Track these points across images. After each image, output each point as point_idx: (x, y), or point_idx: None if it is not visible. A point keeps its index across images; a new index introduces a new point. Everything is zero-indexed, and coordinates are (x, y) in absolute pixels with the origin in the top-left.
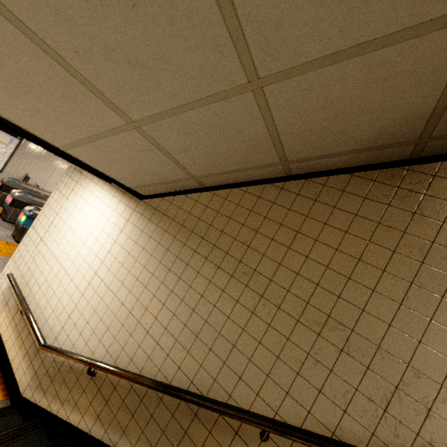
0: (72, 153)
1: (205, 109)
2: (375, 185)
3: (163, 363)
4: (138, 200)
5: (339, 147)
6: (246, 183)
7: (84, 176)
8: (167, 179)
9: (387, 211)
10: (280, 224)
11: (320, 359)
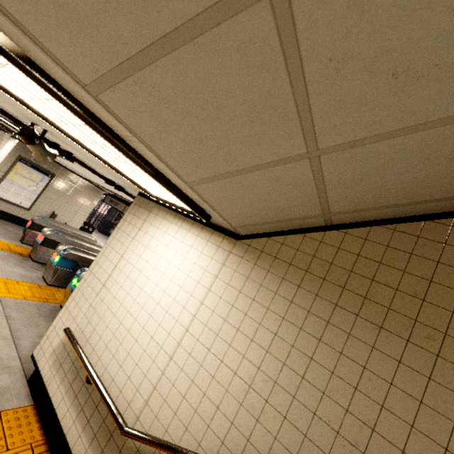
0: (198, 189)
1: (436, 131)
2: None
3: None
4: (234, 240)
5: None
6: (392, 220)
7: (153, 214)
8: (290, 216)
9: None
10: None
11: None
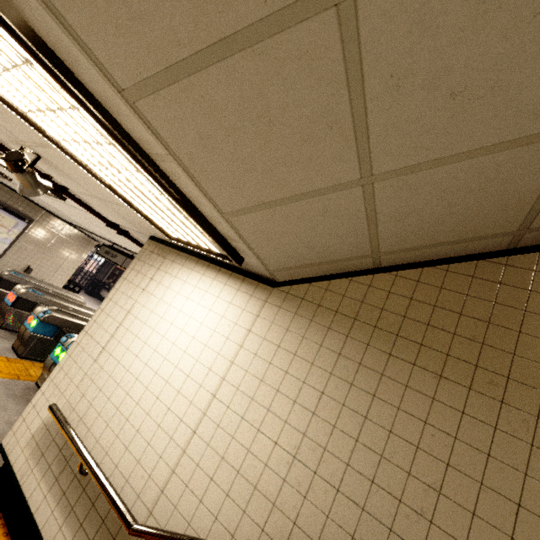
0: (235, 221)
1: (490, 157)
2: None
3: None
4: (269, 287)
5: None
6: (445, 260)
7: (169, 260)
8: (335, 257)
9: None
10: (523, 311)
11: None
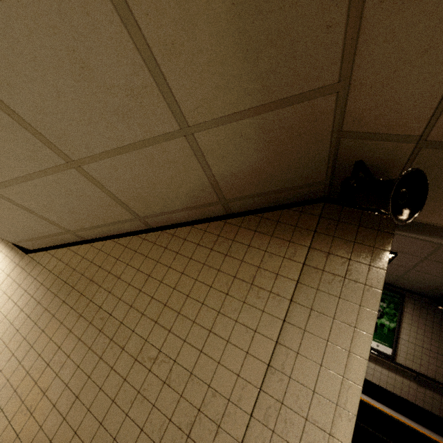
0: None
1: (45, 179)
2: (205, 234)
3: (2, 434)
4: (24, 254)
5: (170, 206)
6: (119, 235)
7: None
8: (45, 233)
9: (211, 254)
10: (137, 270)
11: (147, 395)
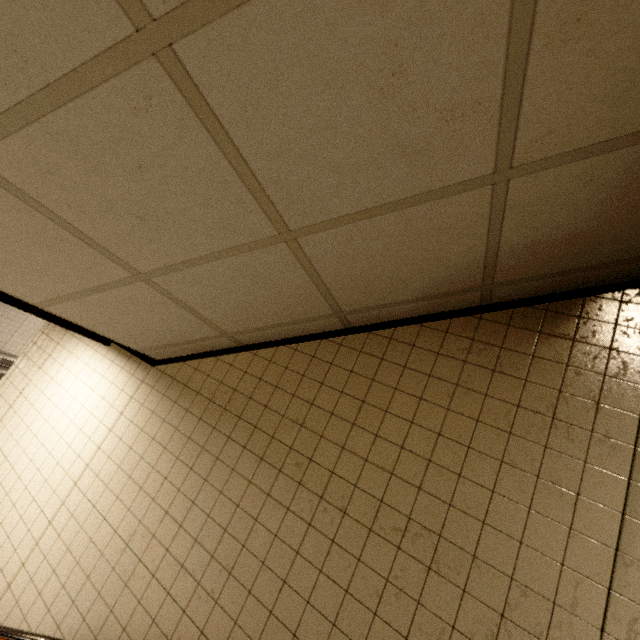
0: (54, 310)
1: (232, 259)
2: (448, 337)
3: (177, 627)
4: (149, 366)
5: (398, 295)
6: (297, 339)
7: (70, 334)
8: (190, 337)
9: (465, 369)
10: (341, 392)
11: (404, 585)
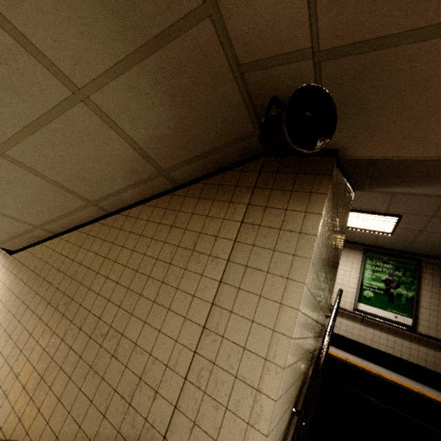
0: None
1: None
2: (155, 210)
3: None
4: (9, 255)
5: (113, 185)
6: (83, 224)
7: None
8: (16, 232)
9: (158, 228)
10: (96, 254)
11: (98, 369)
